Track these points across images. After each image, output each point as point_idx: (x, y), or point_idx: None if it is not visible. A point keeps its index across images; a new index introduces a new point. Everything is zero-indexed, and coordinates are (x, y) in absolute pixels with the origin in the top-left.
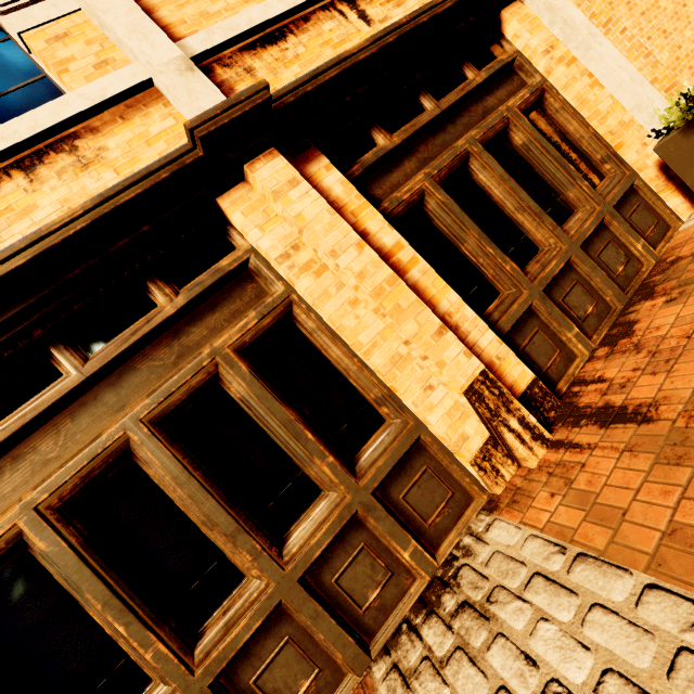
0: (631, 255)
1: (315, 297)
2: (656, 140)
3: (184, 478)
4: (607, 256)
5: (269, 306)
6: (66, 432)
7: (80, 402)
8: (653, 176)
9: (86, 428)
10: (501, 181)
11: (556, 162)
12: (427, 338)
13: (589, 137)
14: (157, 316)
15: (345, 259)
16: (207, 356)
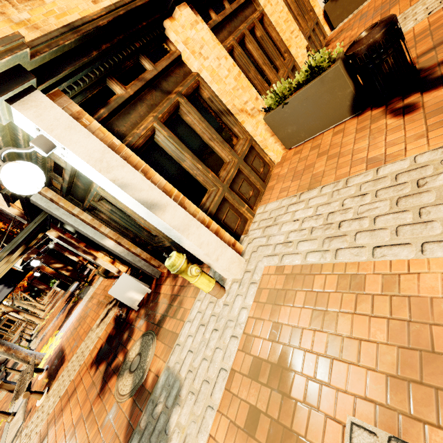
0: (320, 40)
1: (272, 11)
2: (321, 8)
3: (259, 48)
4: (316, 38)
5: (260, 12)
6: (231, 26)
7: (231, 19)
8: (322, 18)
9: (234, 27)
10: (294, 4)
11: (303, 4)
12: (297, 31)
13: (307, 1)
14: (240, 1)
15: (279, 1)
16: (253, 19)
